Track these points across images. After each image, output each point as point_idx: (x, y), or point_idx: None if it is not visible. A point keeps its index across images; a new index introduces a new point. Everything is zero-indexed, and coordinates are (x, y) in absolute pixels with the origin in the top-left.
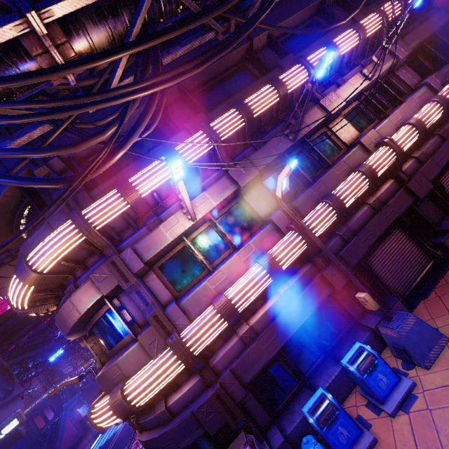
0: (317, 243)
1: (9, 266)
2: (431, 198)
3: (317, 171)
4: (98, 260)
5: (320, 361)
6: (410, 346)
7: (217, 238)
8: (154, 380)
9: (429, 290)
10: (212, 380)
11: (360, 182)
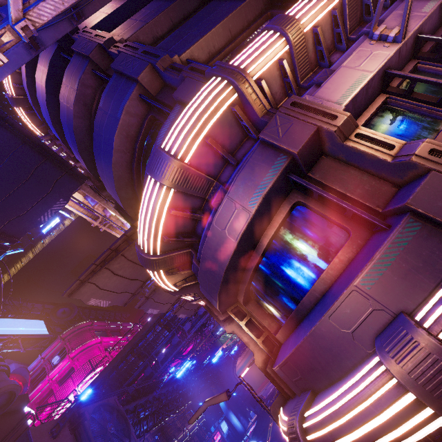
0: None
1: (125, 259)
2: None
3: None
4: (252, 146)
5: None
6: None
7: (439, 79)
8: None
9: None
10: None
11: None
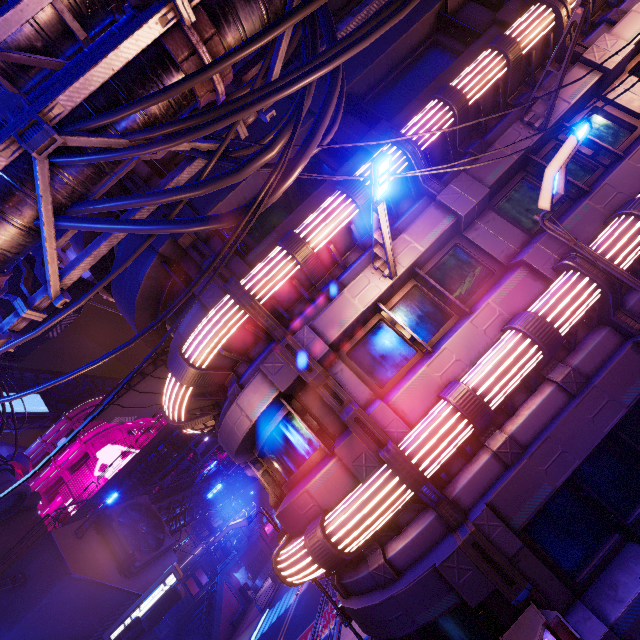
0: (627, 281)
1: (152, 378)
2: None
3: (591, 174)
4: (264, 349)
5: None
6: None
7: (428, 303)
8: (369, 513)
9: None
10: (457, 520)
11: None
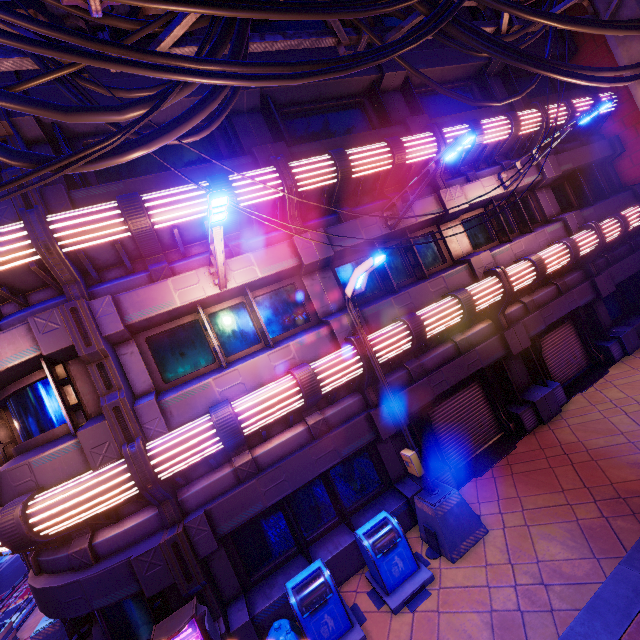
0: (377, 371)
1: None
2: (524, 358)
3: (408, 279)
4: (51, 299)
5: (332, 525)
6: (443, 530)
7: (247, 323)
8: (84, 502)
9: (486, 466)
10: (174, 520)
11: (454, 311)
